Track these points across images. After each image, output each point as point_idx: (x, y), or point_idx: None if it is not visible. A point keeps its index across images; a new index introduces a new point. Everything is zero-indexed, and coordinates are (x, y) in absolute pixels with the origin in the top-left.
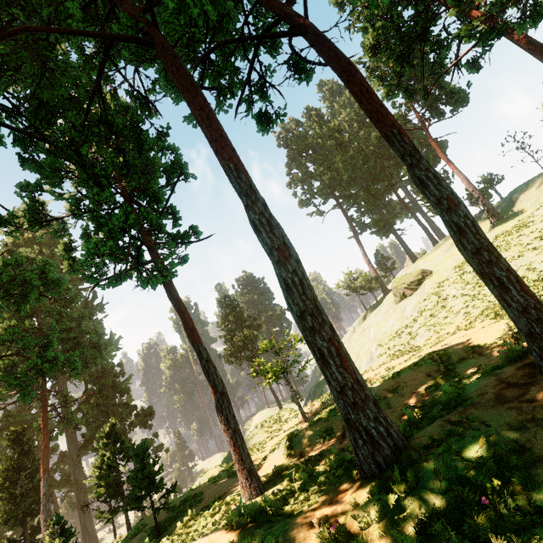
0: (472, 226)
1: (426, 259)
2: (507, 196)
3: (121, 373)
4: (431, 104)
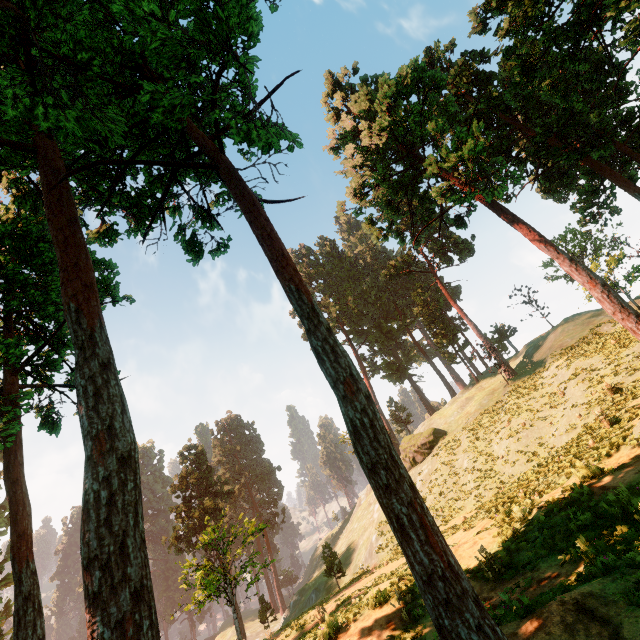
0: (370, 426)
1: (442, 414)
2: (522, 350)
3: None
4: (438, 250)
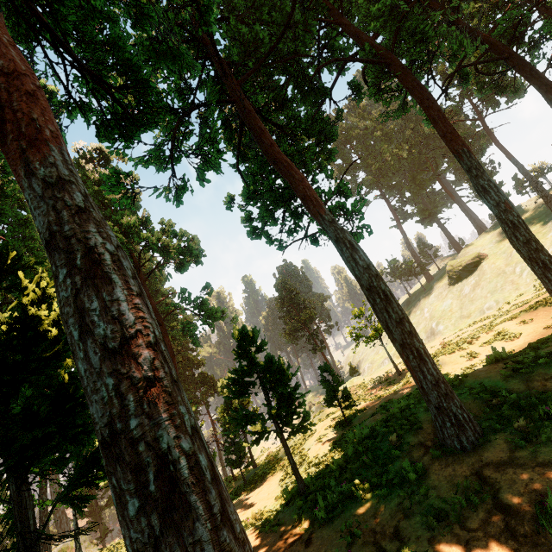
0: None
1: (476, 245)
2: None
3: (195, 348)
4: (488, 96)
